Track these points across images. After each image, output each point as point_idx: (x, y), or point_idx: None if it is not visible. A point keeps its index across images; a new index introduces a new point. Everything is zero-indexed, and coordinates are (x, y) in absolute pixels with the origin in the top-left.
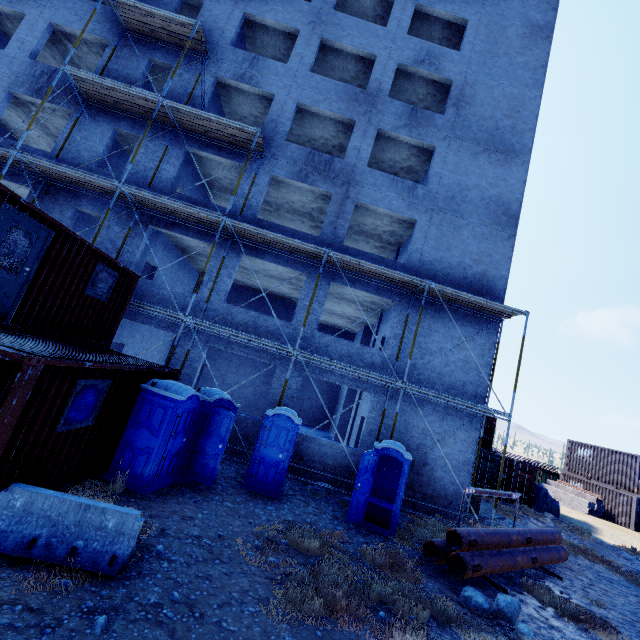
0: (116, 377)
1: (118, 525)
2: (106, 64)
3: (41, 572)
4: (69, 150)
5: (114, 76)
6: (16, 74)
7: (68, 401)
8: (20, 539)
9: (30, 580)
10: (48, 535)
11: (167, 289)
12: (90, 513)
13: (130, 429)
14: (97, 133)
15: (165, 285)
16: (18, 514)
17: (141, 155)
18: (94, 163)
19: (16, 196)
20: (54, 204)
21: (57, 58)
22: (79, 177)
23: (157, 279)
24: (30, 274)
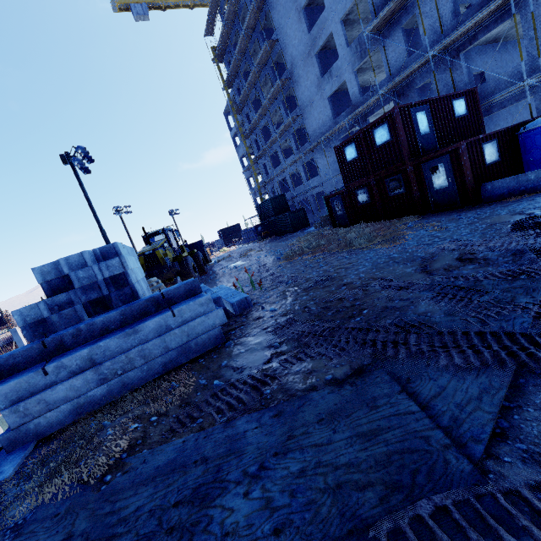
0: (498, 136)
1: (536, 176)
2: (372, 2)
3: (512, 198)
4: (392, 66)
5: (379, 2)
6: (349, 61)
7: (482, 153)
8: (497, 196)
9: (509, 201)
10: (507, 191)
11: (500, 78)
12: (519, 178)
13: (524, 156)
14: (395, 42)
15: (496, 77)
16: (491, 191)
17: (424, 22)
18: (406, 58)
19: (410, 104)
20: (406, 98)
21: (348, 30)
22: (407, 73)
23: (488, 78)
24: (432, 127)
